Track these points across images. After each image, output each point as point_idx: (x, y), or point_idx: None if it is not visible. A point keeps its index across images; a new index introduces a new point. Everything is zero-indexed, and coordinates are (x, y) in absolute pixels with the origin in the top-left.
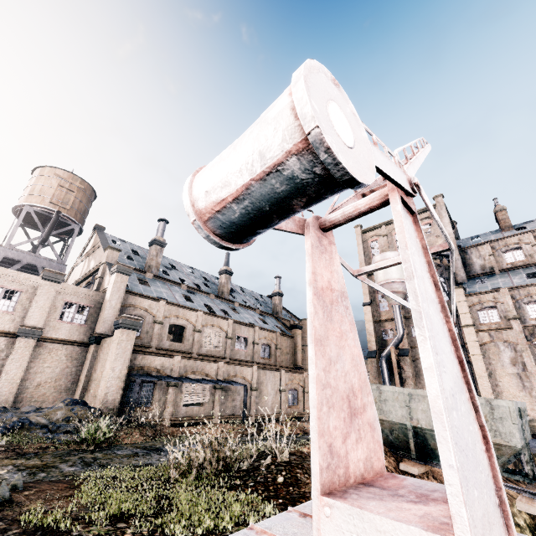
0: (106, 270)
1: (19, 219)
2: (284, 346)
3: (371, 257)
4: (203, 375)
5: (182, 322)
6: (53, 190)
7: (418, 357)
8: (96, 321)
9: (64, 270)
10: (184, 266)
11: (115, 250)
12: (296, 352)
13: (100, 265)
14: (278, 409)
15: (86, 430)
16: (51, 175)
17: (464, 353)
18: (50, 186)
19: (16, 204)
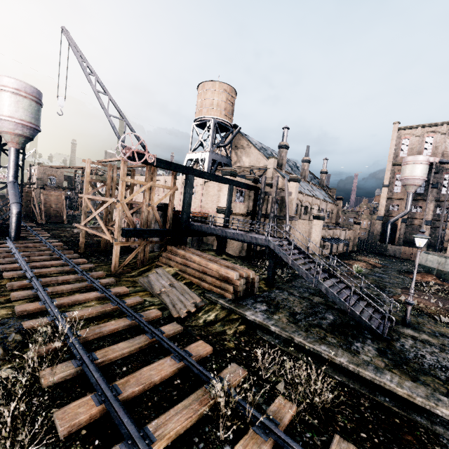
0: (275, 173)
1: (212, 130)
2: (334, 211)
3: (399, 151)
4: (330, 236)
5: (307, 204)
6: (224, 104)
7: (410, 224)
8: (281, 206)
9: (231, 164)
10: (272, 151)
11: (275, 159)
12: (338, 214)
13: (268, 168)
14: (342, 248)
15: (357, 269)
16: (221, 90)
17: (444, 228)
18: (222, 100)
19: (204, 116)
